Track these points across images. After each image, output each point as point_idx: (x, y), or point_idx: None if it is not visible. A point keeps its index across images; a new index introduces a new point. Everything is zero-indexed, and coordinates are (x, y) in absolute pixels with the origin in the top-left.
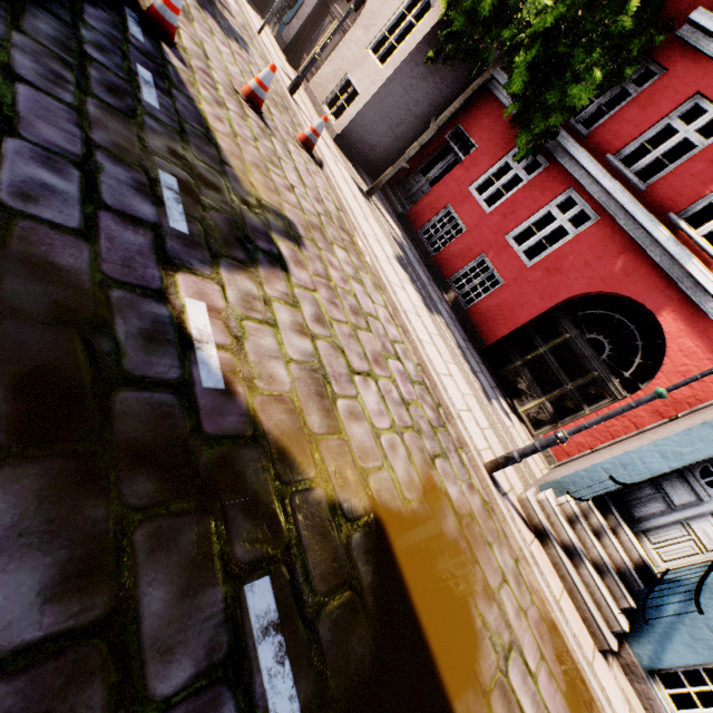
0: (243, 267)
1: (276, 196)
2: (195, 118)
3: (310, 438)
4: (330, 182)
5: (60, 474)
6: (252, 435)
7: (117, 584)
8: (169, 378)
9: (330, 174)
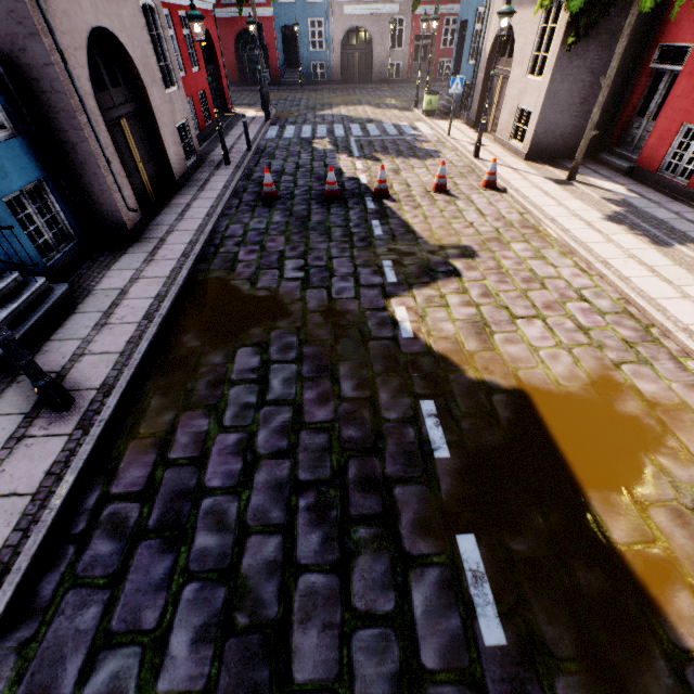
0: (427, 285)
1: (455, 237)
2: (401, 226)
3: (467, 353)
4: (513, 198)
5: (354, 363)
6: (427, 353)
7: (371, 390)
8: (388, 336)
9: (512, 193)
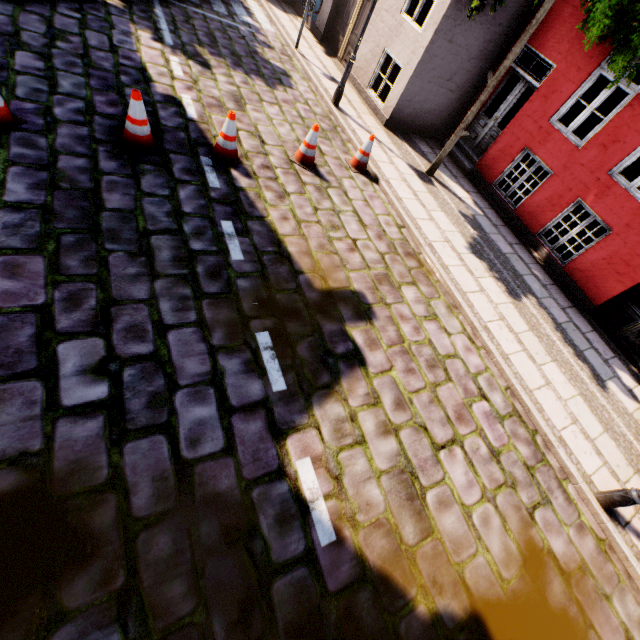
0: (329, 391)
1: (343, 271)
2: (268, 239)
3: (407, 553)
4: (387, 197)
5: None
6: (362, 575)
7: None
8: (299, 551)
9: (386, 188)
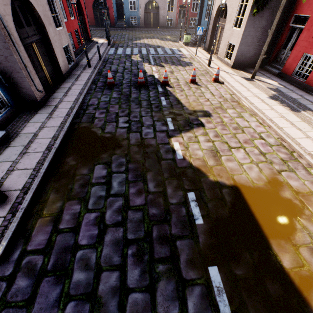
0: (188, 131)
1: (201, 106)
2: (175, 100)
3: (209, 167)
4: (227, 87)
5: (154, 173)
6: (190, 167)
7: (163, 187)
8: (170, 158)
9: (226, 84)
